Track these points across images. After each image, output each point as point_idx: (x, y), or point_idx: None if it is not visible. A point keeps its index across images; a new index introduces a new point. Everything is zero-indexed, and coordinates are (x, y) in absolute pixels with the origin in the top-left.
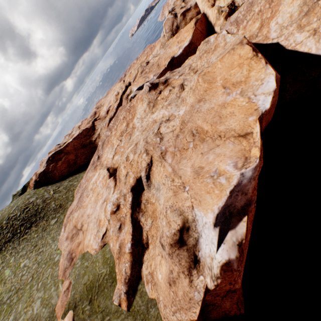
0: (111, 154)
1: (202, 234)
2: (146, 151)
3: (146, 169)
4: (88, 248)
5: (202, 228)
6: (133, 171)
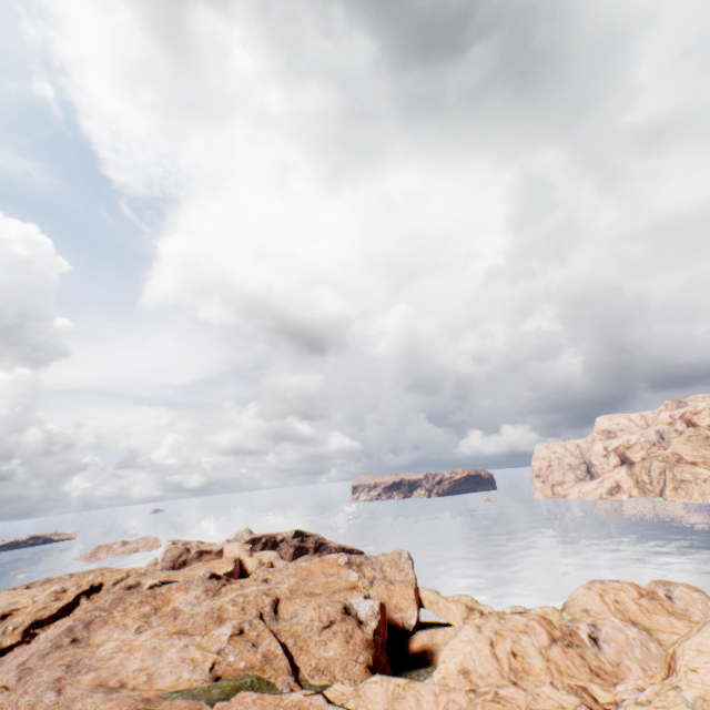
0: (127, 632)
1: (359, 608)
2: (266, 593)
3: (272, 603)
4: (179, 686)
5: (358, 606)
6: (253, 606)
